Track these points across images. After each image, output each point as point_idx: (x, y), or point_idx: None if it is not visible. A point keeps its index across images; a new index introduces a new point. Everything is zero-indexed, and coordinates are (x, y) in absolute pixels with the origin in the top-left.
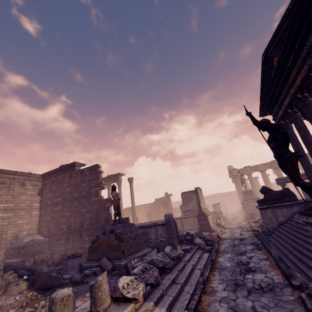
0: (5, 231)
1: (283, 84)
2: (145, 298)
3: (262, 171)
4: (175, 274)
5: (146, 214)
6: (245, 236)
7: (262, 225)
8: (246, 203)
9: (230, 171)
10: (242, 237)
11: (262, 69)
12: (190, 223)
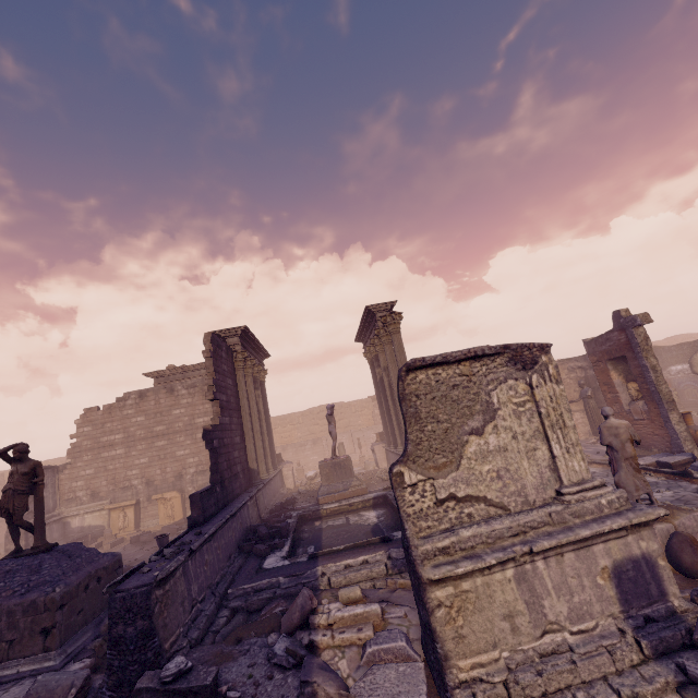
0: None
1: None
2: None
3: None
4: None
5: (579, 392)
6: None
7: None
8: None
9: None
10: None
11: None
12: None
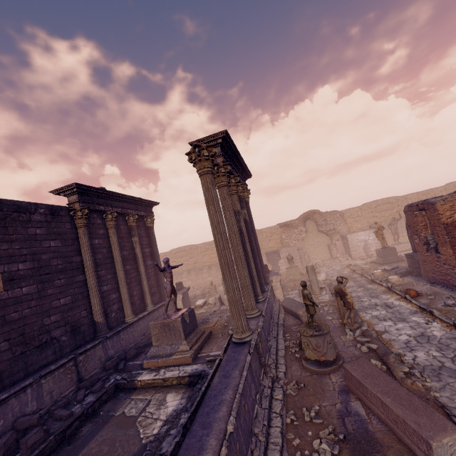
0: None
1: None
2: None
3: None
4: None
5: None
6: None
7: None
8: None
9: None
10: None
11: None
12: None
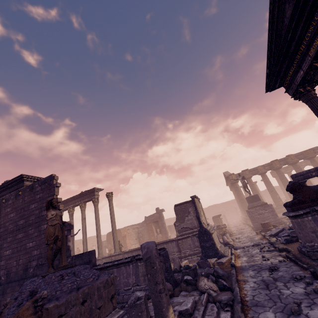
0: None
1: (309, 19)
2: None
3: (262, 173)
4: None
5: (135, 237)
6: (273, 261)
7: (288, 240)
8: (253, 211)
9: (227, 177)
10: (268, 263)
11: (270, 11)
12: (189, 245)
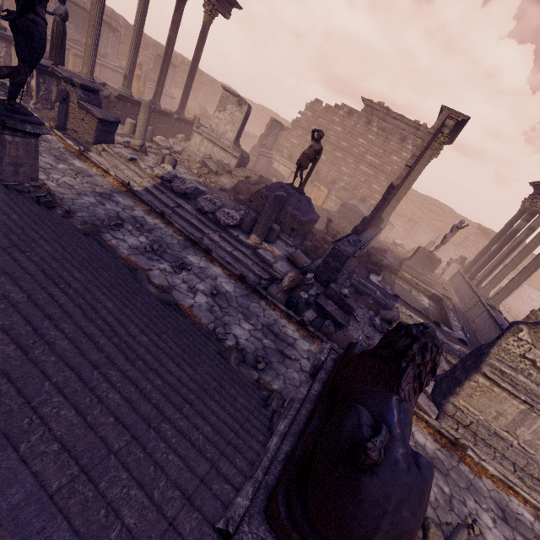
0: (358, 187)
1: None
2: (163, 184)
3: None
4: (188, 209)
5: None
6: None
7: None
8: None
9: None
10: None
11: None
12: None
